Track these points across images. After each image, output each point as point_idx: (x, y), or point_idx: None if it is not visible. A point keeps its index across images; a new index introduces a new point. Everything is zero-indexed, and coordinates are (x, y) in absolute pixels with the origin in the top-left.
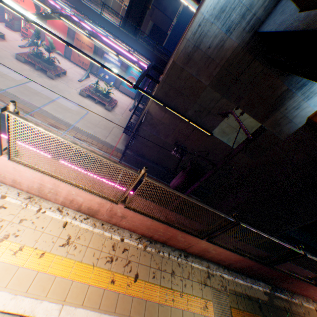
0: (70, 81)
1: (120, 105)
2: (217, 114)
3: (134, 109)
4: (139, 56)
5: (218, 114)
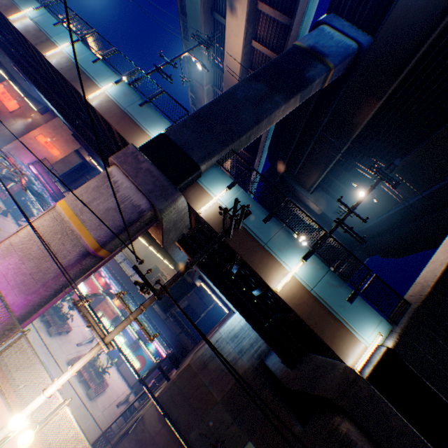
0: (68, 341)
1: (109, 392)
2: (210, 444)
3: (125, 403)
4: (161, 338)
5: (210, 444)
